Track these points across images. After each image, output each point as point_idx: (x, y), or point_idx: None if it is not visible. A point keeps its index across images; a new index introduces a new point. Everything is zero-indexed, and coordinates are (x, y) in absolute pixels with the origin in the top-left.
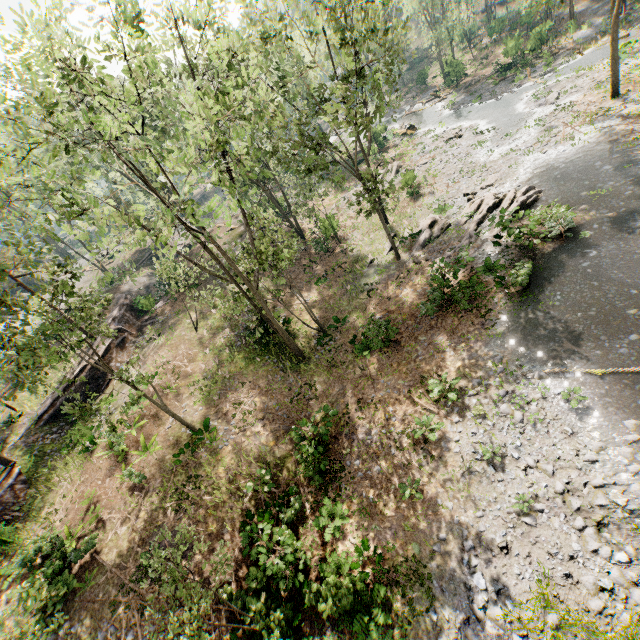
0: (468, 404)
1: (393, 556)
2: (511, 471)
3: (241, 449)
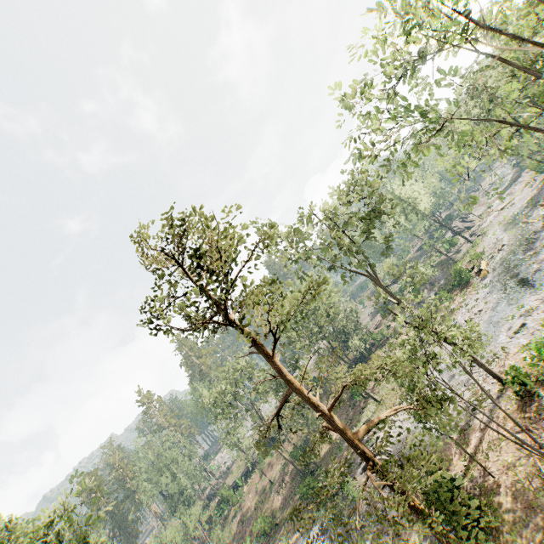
0: None
1: None
2: None
3: (272, 502)
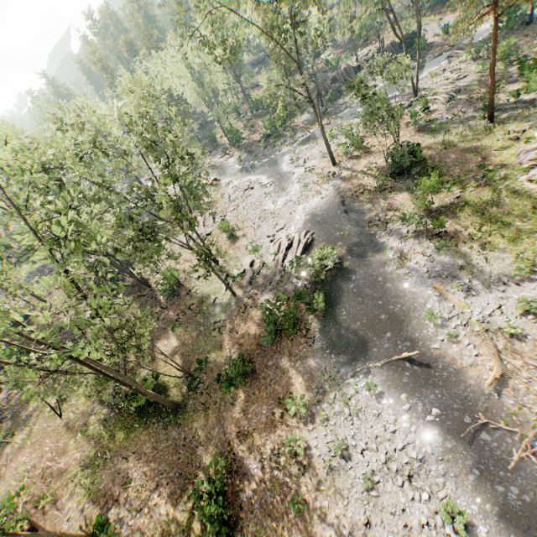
0: (315, 412)
1: None
2: (354, 457)
3: (143, 531)
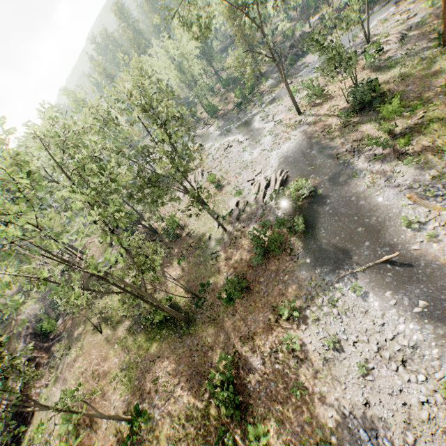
0: (306, 314)
1: (308, 445)
2: (347, 349)
3: (172, 416)
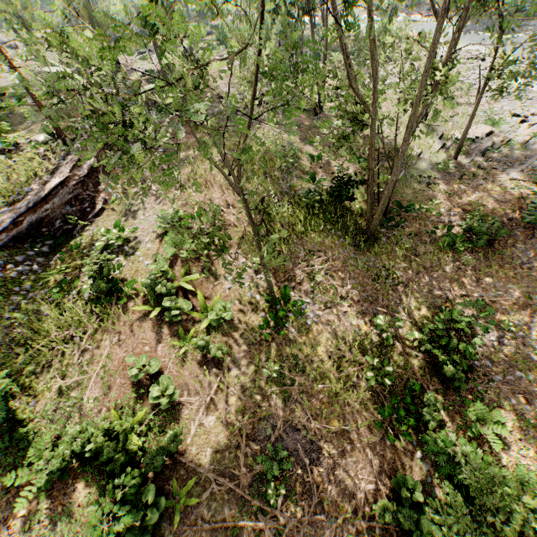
0: None
1: None
2: None
3: (336, 329)
